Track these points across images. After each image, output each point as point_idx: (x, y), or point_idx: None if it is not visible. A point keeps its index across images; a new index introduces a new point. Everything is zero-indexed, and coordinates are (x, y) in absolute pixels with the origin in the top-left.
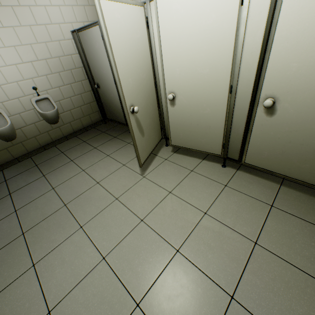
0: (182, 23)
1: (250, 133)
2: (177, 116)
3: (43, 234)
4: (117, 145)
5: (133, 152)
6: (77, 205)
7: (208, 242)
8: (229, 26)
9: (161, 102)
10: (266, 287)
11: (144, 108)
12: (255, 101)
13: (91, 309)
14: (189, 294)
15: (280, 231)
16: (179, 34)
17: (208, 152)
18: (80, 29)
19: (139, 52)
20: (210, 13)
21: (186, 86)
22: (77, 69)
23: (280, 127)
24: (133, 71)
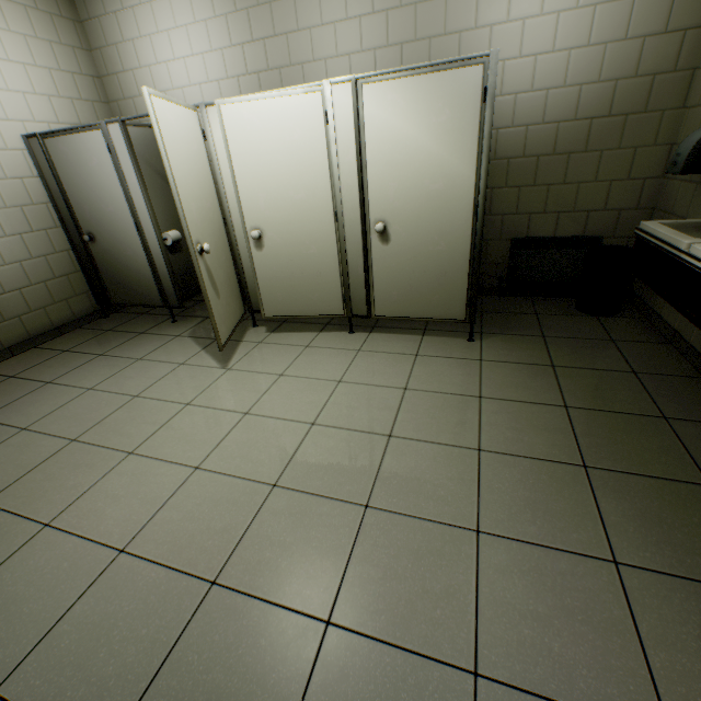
0: (260, 137)
1: (372, 271)
2: (270, 265)
3: (43, 487)
4: (154, 343)
5: (194, 346)
6: (104, 433)
7: (351, 405)
8: (319, 144)
9: (237, 250)
10: (423, 416)
11: (215, 253)
12: (367, 228)
13: (202, 517)
14: (340, 451)
15: (429, 372)
16: (258, 149)
17: (326, 315)
18: (51, 134)
19: (198, 170)
20: (295, 128)
21: (277, 217)
22: (35, 206)
23: (400, 255)
24: (195, 194)
